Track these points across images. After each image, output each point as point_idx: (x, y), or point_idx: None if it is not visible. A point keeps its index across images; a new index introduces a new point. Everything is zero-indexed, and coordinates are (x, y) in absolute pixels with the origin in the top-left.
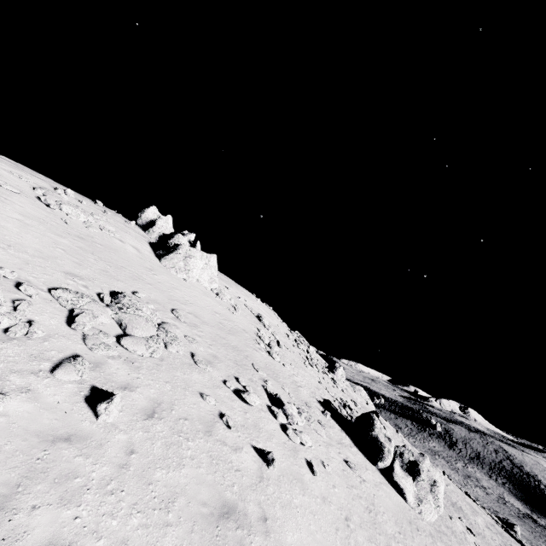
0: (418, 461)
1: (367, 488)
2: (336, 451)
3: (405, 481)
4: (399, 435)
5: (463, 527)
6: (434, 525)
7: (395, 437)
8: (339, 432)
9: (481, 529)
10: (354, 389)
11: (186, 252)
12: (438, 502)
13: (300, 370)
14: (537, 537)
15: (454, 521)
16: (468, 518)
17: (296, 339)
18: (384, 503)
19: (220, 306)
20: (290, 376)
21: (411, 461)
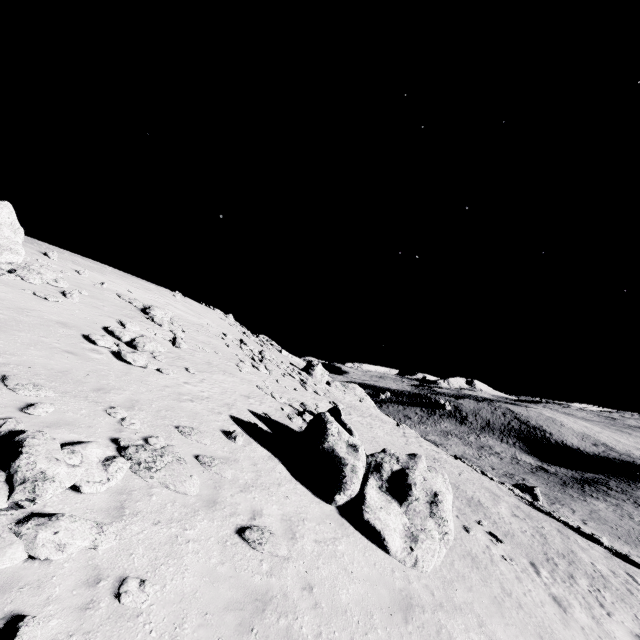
0: (407, 470)
1: (286, 580)
2: (220, 516)
3: (386, 513)
4: (401, 428)
5: (486, 536)
6: (442, 570)
7: (393, 432)
8: (262, 462)
9: (508, 523)
10: (347, 389)
11: None
12: (444, 528)
13: (216, 375)
14: (551, 487)
15: (473, 535)
16: (490, 514)
17: (252, 341)
18: (327, 599)
19: (1, 288)
20: (168, 387)
21: (396, 472)
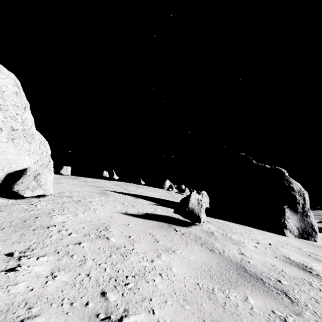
0: None
1: None
2: None
3: None
4: None
5: None
6: None
7: None
8: None
9: None
10: None
11: (204, 194)
12: None
13: None
14: None
15: None
16: None
17: None
18: None
19: None
20: None
21: None
